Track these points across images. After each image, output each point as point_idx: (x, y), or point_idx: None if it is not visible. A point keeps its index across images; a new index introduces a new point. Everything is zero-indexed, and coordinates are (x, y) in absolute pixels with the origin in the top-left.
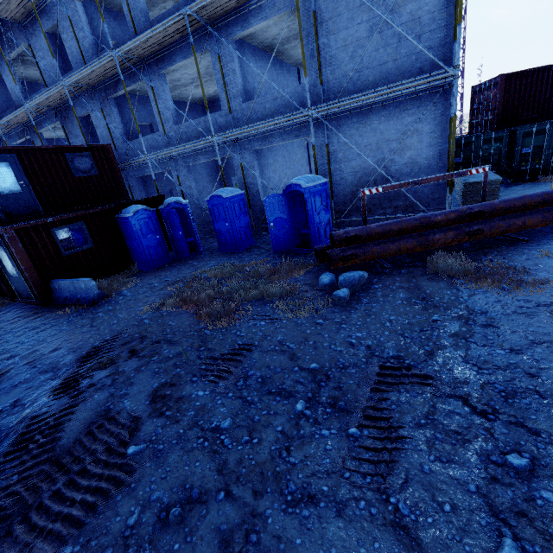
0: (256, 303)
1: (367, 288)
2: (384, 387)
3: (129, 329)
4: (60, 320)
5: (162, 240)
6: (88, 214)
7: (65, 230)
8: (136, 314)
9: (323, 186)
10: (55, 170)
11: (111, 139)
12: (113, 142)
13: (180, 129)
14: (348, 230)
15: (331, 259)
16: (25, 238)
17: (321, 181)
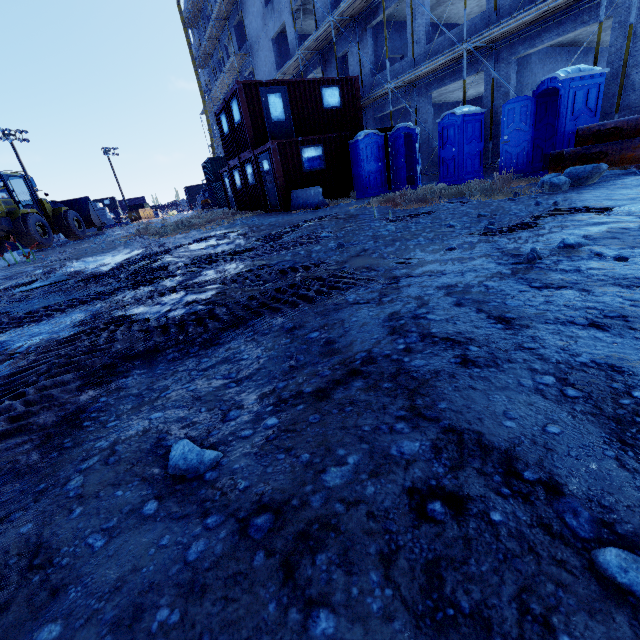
0: (453, 199)
1: (600, 183)
2: (546, 215)
3: (338, 213)
4: (293, 214)
5: (383, 169)
6: (327, 138)
7: (308, 149)
8: (346, 209)
9: (595, 78)
10: (310, 102)
11: (360, 76)
12: (361, 78)
13: (430, 48)
14: (605, 122)
15: (564, 159)
16: (282, 151)
17: (594, 72)
